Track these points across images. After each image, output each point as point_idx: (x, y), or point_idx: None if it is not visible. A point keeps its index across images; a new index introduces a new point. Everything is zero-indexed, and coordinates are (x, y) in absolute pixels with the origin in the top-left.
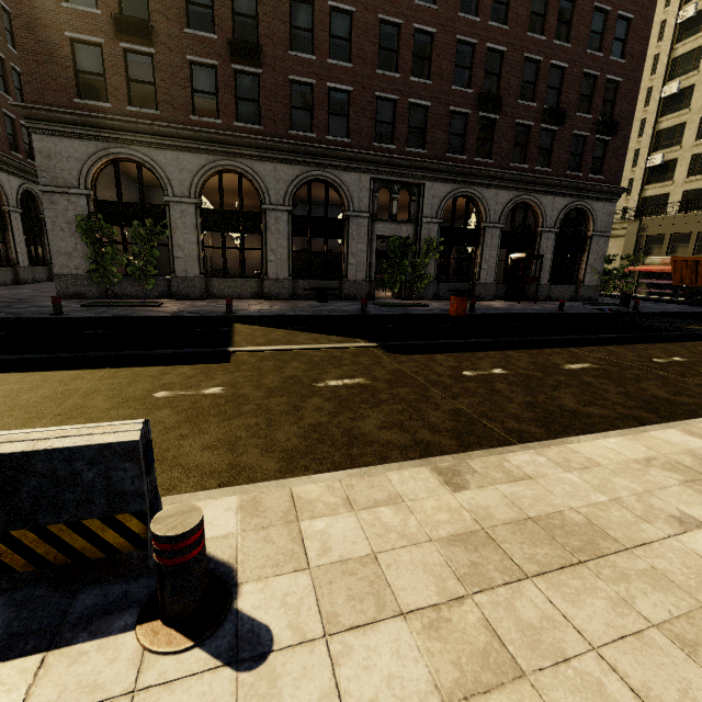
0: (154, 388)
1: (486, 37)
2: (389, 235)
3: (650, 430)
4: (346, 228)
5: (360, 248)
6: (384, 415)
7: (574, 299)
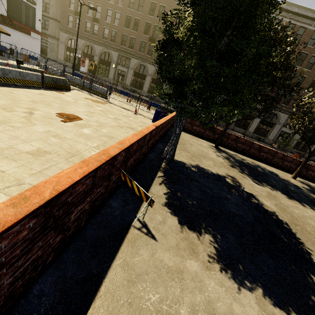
0: None
1: None
2: (285, 131)
3: None
4: (274, 126)
5: (275, 132)
6: None
7: None
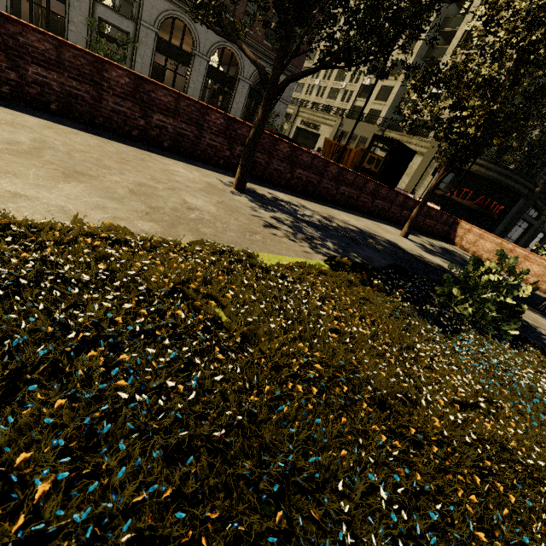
0: None
1: None
2: (111, 22)
3: None
4: None
5: (81, 20)
6: None
7: None
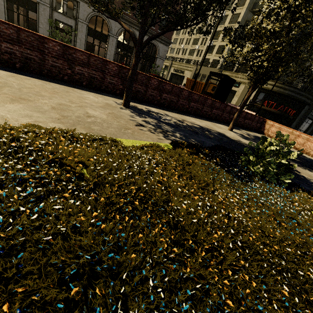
0: None
1: None
2: (62, 21)
3: None
4: (37, 8)
5: (45, 21)
6: None
7: None
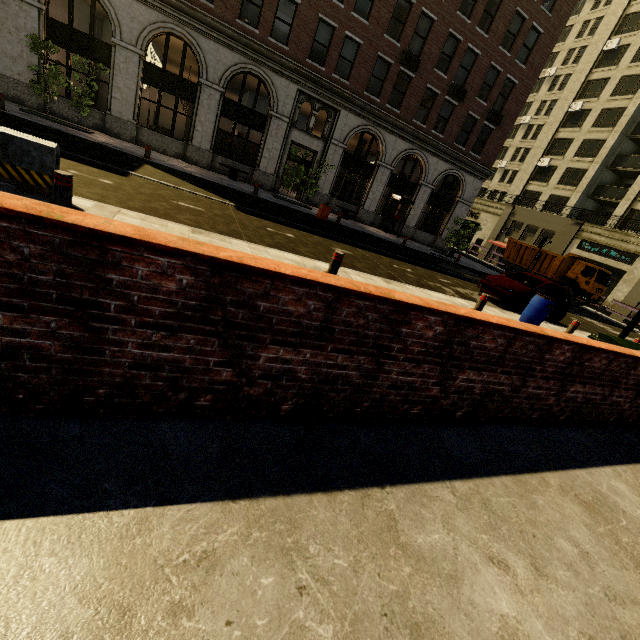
0: (69, 168)
1: (423, 1)
2: (302, 144)
3: (316, 261)
4: (267, 125)
5: (275, 146)
6: (195, 218)
7: (431, 246)
